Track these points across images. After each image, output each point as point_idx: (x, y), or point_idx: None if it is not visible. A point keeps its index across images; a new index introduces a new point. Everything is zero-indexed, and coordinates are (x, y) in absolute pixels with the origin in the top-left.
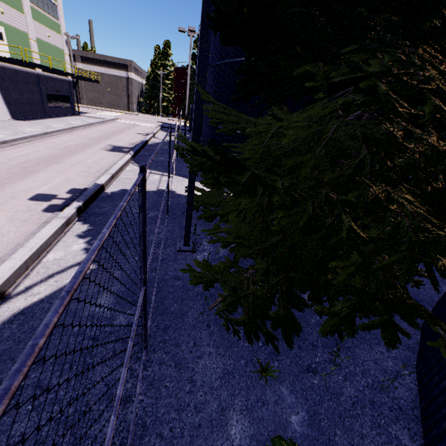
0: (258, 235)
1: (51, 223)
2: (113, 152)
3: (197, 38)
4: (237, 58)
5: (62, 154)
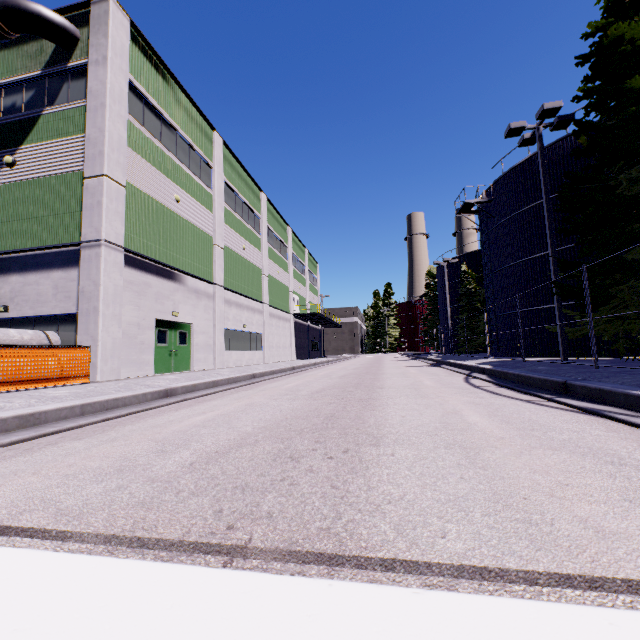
0: (639, 304)
1: (454, 361)
2: (405, 360)
3: (428, 271)
4: (526, 257)
5: (373, 362)
